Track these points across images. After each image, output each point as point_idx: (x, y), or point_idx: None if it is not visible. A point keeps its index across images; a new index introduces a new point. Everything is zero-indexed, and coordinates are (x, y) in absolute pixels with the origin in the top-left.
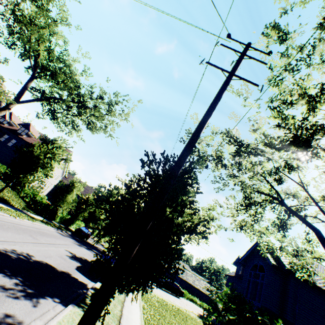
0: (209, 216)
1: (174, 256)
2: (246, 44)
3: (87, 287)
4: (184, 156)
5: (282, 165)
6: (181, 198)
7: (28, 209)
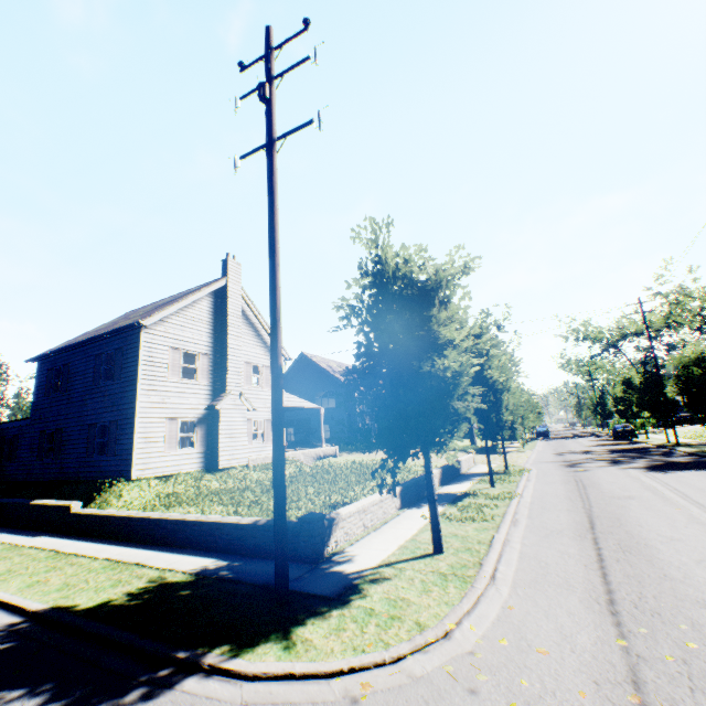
0: (668, 318)
1: (677, 404)
2: (638, 303)
3: (633, 442)
4: (661, 382)
5: (703, 319)
6: (663, 385)
7: (506, 441)
